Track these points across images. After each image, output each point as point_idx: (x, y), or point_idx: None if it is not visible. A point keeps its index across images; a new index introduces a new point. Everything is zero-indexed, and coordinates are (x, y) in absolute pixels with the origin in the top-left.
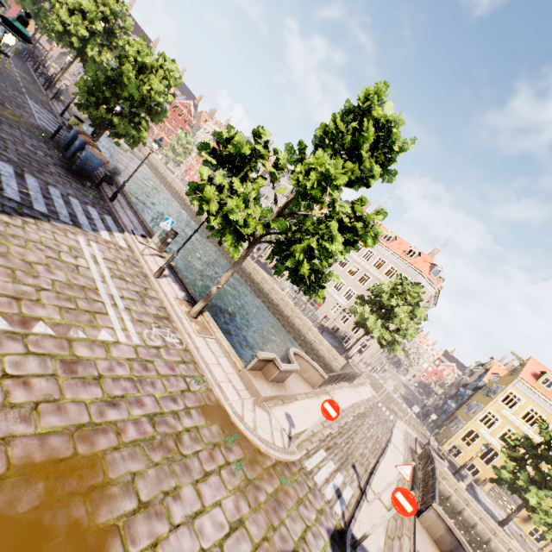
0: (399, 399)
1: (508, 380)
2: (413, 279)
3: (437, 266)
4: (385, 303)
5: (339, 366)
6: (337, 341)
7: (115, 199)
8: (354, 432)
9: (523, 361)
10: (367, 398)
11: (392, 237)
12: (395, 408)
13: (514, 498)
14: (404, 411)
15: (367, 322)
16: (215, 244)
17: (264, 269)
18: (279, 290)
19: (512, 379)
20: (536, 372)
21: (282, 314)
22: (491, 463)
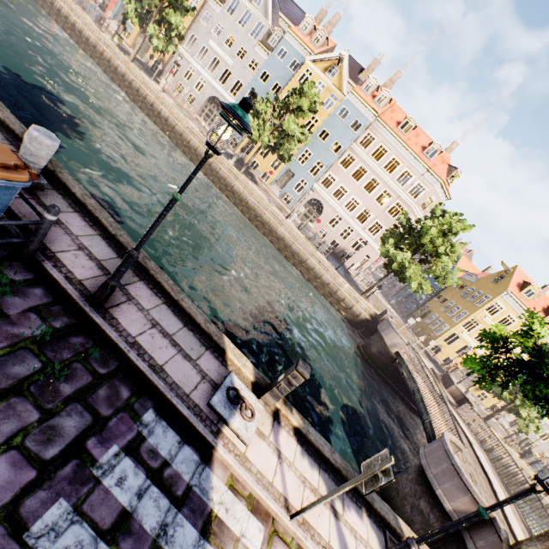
0: (385, 302)
1: (493, 290)
2: (429, 189)
3: (457, 171)
4: (422, 242)
5: (362, 310)
6: (339, 262)
7: (107, 297)
8: (475, 480)
9: (509, 271)
10: (407, 357)
11: (412, 127)
12: (400, 330)
13: (473, 376)
14: (399, 322)
15: (407, 272)
16: (175, 142)
17: (248, 175)
18: (284, 219)
19: (500, 290)
20: (519, 282)
21: (291, 251)
22: (463, 356)
